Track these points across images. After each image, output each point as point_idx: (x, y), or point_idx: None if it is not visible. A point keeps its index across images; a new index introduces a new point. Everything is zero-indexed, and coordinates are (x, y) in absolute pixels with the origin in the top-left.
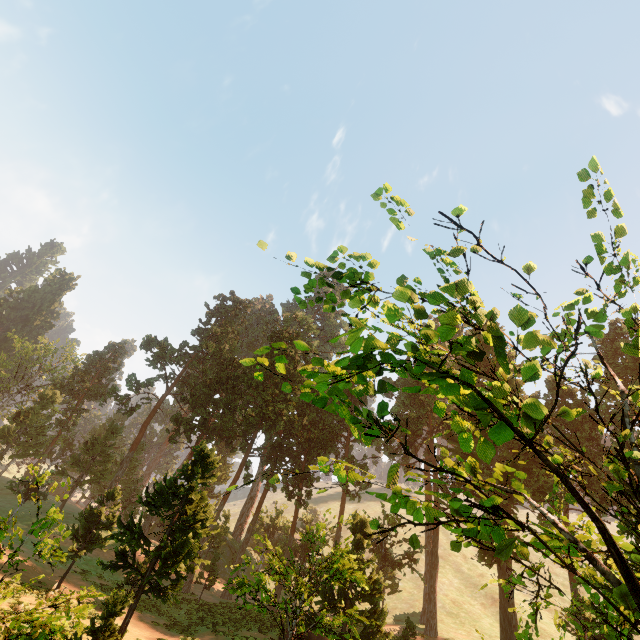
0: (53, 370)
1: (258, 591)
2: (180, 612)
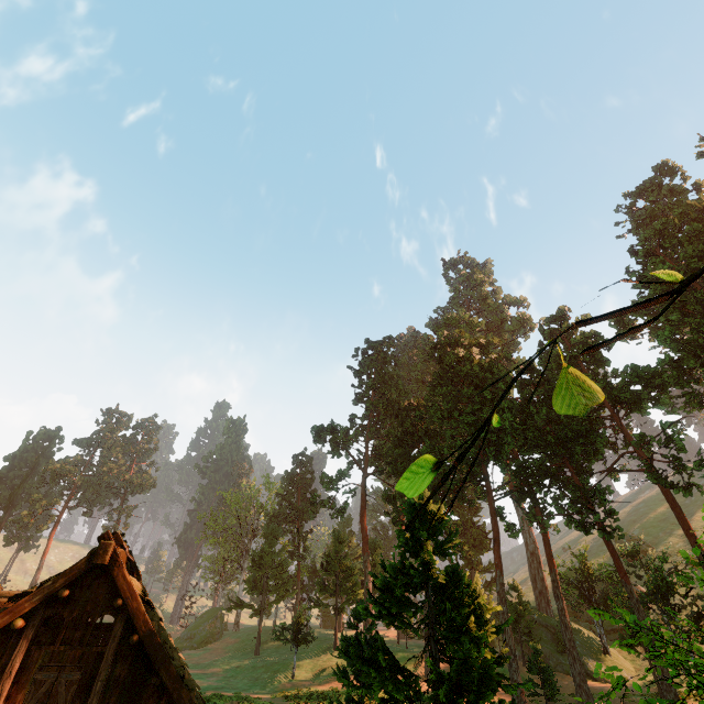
0: (264, 507)
1: None
2: None
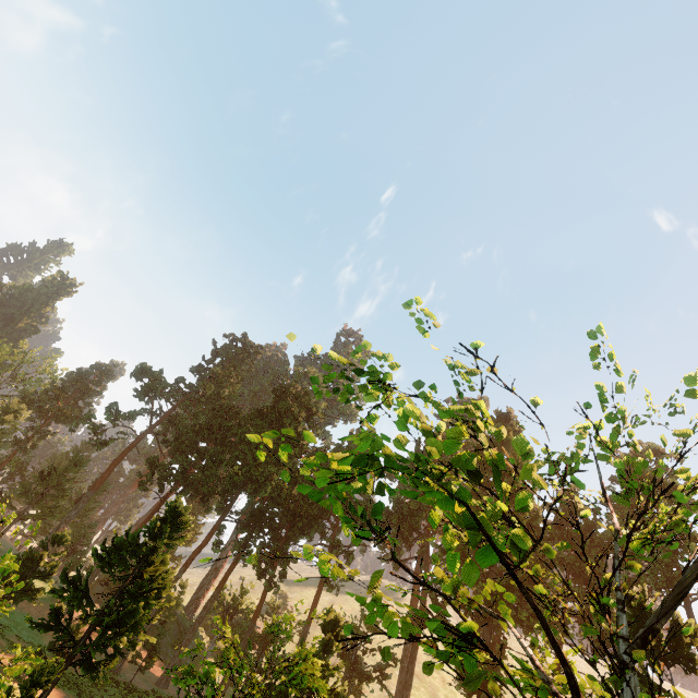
0: (26, 381)
1: (205, 684)
2: (104, 695)
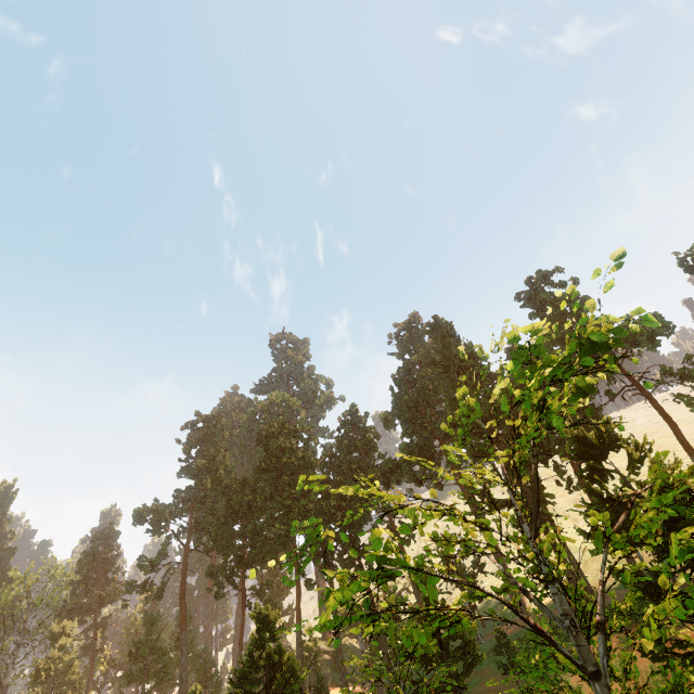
0: (47, 600)
1: None
2: None
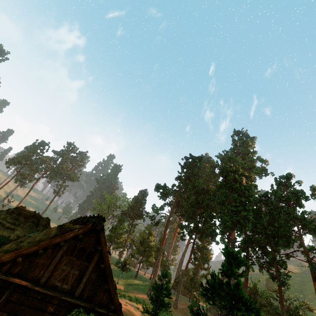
0: (120, 207)
1: None
2: None
